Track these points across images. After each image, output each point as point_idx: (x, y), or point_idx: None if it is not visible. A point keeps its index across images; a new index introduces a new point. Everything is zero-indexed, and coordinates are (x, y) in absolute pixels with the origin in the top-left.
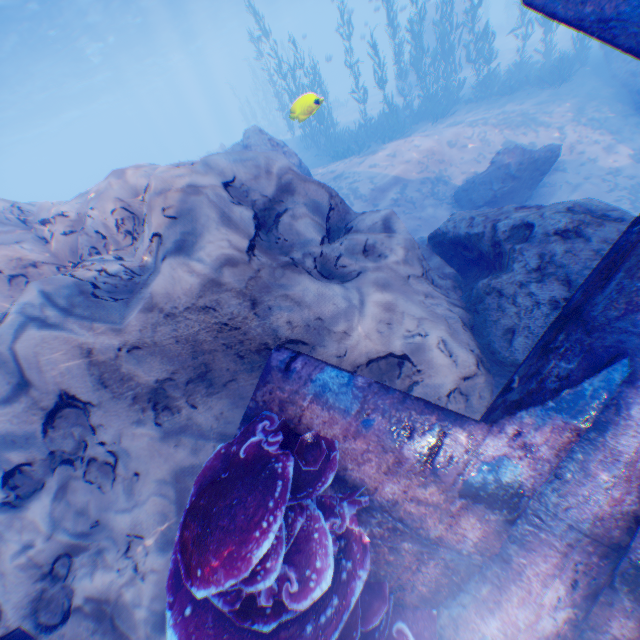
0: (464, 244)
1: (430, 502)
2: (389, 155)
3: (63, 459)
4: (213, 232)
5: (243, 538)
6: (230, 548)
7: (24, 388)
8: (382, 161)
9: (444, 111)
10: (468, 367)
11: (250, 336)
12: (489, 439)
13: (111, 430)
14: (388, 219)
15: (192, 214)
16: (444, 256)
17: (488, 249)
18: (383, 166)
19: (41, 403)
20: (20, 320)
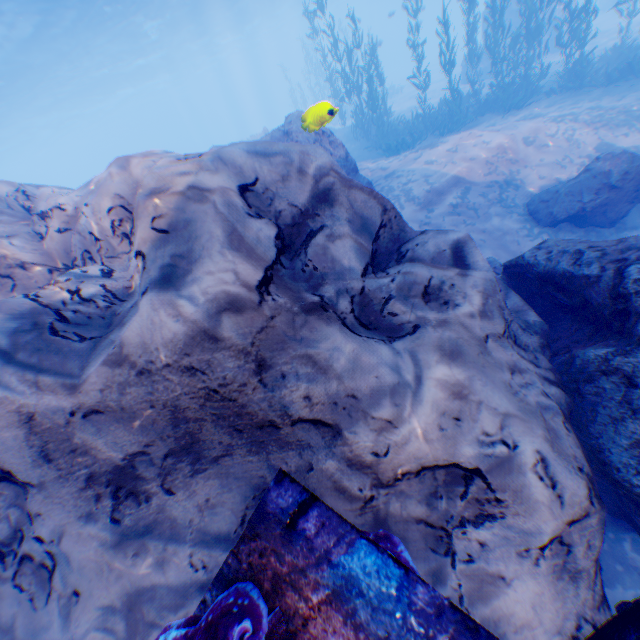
0: (561, 285)
1: None
2: (451, 151)
3: None
4: (215, 257)
5: None
6: None
7: None
8: (442, 158)
9: (519, 102)
10: (579, 504)
11: (252, 412)
12: None
13: (52, 524)
14: (460, 246)
15: (190, 229)
16: (524, 293)
17: (604, 301)
18: (443, 164)
19: None
20: None
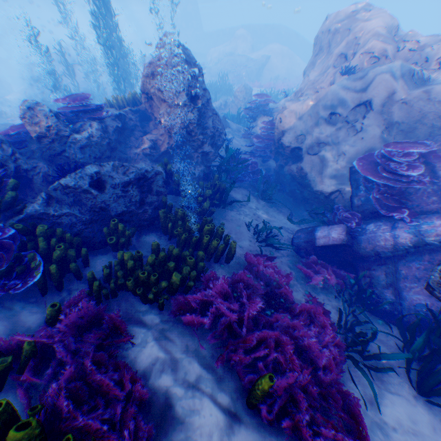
0: None
1: None
2: None
3: (345, 121)
4: None
5: (409, 147)
6: (404, 146)
7: (362, 92)
8: None
9: None
10: None
11: None
12: None
13: (368, 122)
14: None
15: None
16: None
17: None
18: None
19: (360, 99)
20: (385, 69)
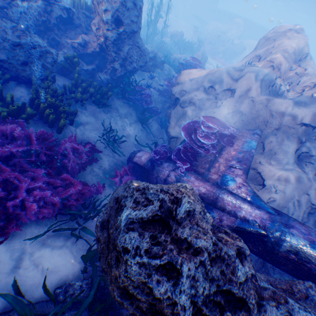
0: None
1: (219, 168)
2: None
3: (216, 96)
4: (307, 110)
5: (212, 122)
6: (209, 120)
7: (235, 80)
8: None
9: None
10: None
11: (262, 131)
12: (240, 178)
13: (225, 103)
14: None
15: (315, 102)
16: None
17: None
18: None
19: (231, 85)
20: (256, 71)
